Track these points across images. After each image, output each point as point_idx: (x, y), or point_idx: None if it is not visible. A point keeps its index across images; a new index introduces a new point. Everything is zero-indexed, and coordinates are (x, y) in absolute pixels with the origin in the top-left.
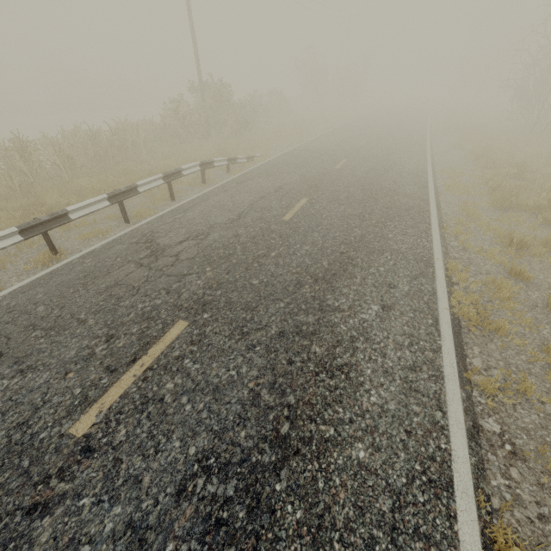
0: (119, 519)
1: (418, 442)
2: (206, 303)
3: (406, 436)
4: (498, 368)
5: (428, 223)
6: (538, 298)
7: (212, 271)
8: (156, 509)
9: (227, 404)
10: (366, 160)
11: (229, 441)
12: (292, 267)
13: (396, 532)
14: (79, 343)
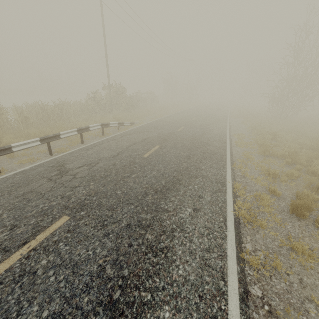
0: None
1: (207, 305)
2: (84, 205)
3: (199, 299)
4: (261, 250)
5: (225, 161)
6: (284, 206)
7: (94, 185)
8: None
9: (80, 276)
10: (194, 127)
11: (74, 305)
12: (143, 184)
13: None
14: None
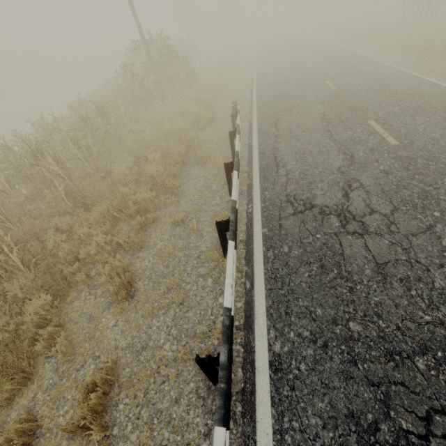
0: None
1: None
2: None
3: None
4: None
5: None
6: None
7: None
8: None
9: None
10: (345, 77)
11: None
12: None
13: None
14: None
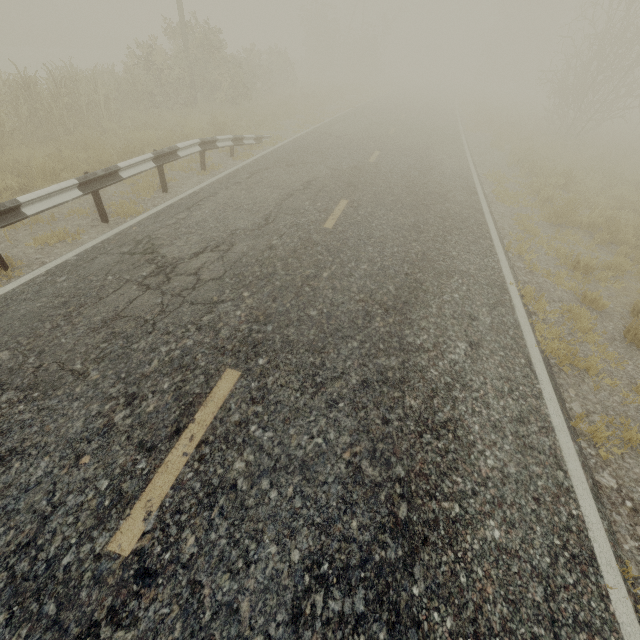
0: None
1: (550, 511)
2: (256, 343)
3: (536, 504)
4: (597, 413)
5: (489, 239)
6: (614, 330)
7: (252, 297)
8: None
9: (324, 485)
10: (402, 154)
11: (340, 536)
12: (353, 292)
13: (557, 625)
14: (85, 408)
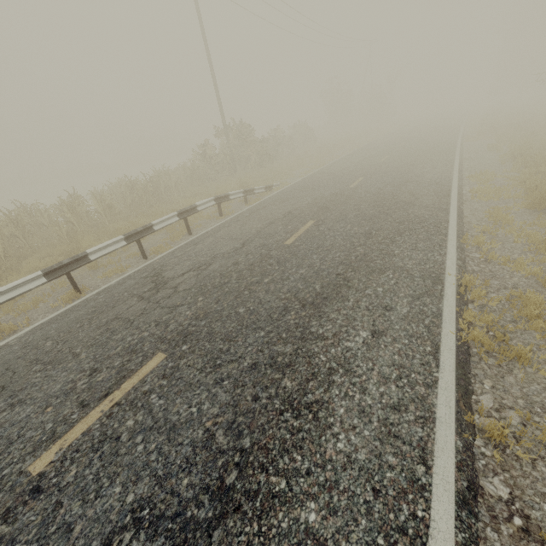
0: None
1: (387, 506)
2: (188, 334)
3: (373, 496)
4: (516, 409)
5: (444, 234)
6: None
7: (203, 301)
8: None
9: (179, 445)
10: (384, 175)
11: (169, 489)
12: (282, 292)
13: None
14: (67, 376)
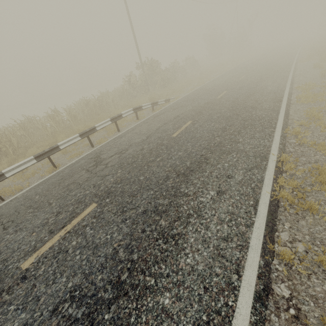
0: (21, 321)
1: (211, 298)
2: (110, 192)
3: (204, 291)
4: (303, 241)
5: (273, 127)
6: None
7: (120, 172)
8: (39, 318)
9: (98, 256)
10: (240, 89)
11: (90, 281)
12: (166, 167)
13: None
14: (44, 216)
